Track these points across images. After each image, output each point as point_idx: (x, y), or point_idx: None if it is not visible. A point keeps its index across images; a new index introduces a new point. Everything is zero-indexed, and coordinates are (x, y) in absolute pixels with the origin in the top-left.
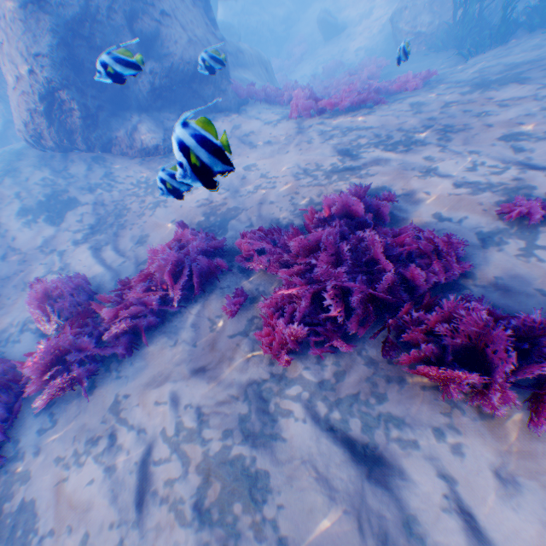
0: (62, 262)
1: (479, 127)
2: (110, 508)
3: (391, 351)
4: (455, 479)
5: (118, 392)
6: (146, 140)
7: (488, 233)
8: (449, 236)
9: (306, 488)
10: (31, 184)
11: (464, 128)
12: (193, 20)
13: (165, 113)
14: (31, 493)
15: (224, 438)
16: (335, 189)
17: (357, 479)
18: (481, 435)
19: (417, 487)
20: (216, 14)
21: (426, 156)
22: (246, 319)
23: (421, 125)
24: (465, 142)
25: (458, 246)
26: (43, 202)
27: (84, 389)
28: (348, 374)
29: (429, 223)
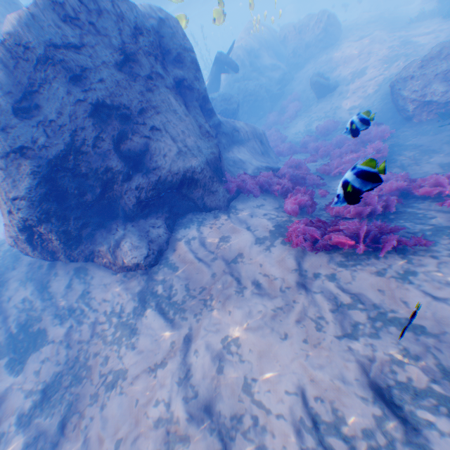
0: None
1: None
2: None
3: None
4: None
5: None
6: (125, 257)
7: None
8: None
9: None
10: (10, 305)
11: None
12: (184, 129)
13: (152, 219)
14: None
15: None
16: None
17: None
18: None
19: None
20: (219, 84)
21: None
22: None
23: None
24: None
25: None
26: (12, 334)
27: None
28: None
29: None
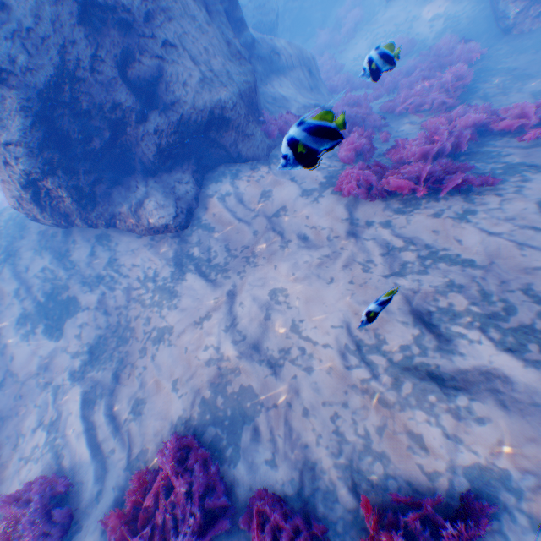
0: (55, 407)
1: None
2: None
3: None
4: None
5: None
6: (152, 219)
7: None
8: None
9: None
10: (31, 276)
11: None
12: (207, 46)
13: (177, 174)
14: None
15: None
16: (410, 429)
17: None
18: None
19: None
20: None
21: None
22: None
23: None
24: None
25: None
26: (41, 304)
27: None
28: None
29: None
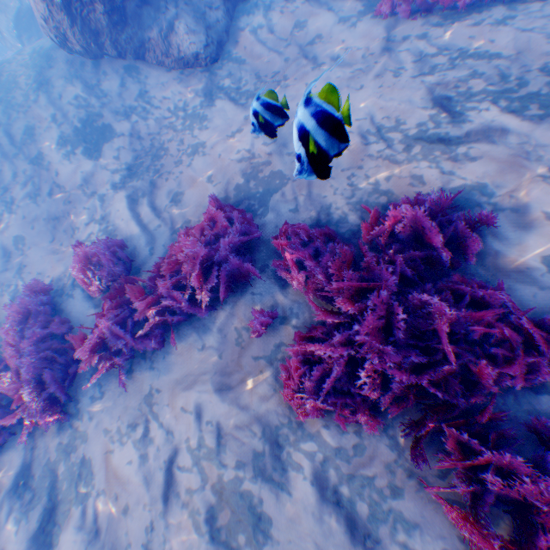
0: (103, 210)
1: None
2: (144, 491)
3: (421, 460)
4: None
5: (151, 383)
6: (183, 45)
7: None
8: None
9: (303, 549)
10: (65, 104)
11: None
12: None
13: None
14: (88, 452)
15: (238, 468)
16: (413, 174)
17: None
18: None
19: None
20: None
21: None
22: (274, 343)
23: None
24: None
25: None
26: (78, 130)
27: (121, 381)
28: (368, 450)
29: (532, 271)
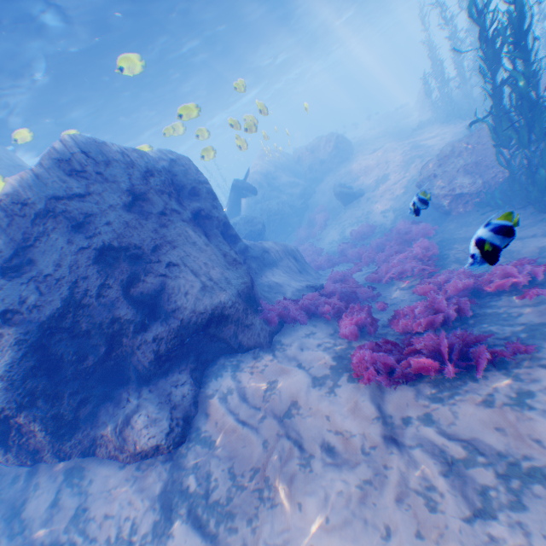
0: None
1: None
2: None
3: None
4: None
5: None
6: (139, 438)
7: None
8: None
9: None
10: None
11: None
12: (206, 260)
13: (174, 375)
14: None
15: None
16: None
17: None
18: None
19: None
20: (239, 207)
21: None
22: None
23: None
24: None
25: None
26: None
27: None
28: None
29: None
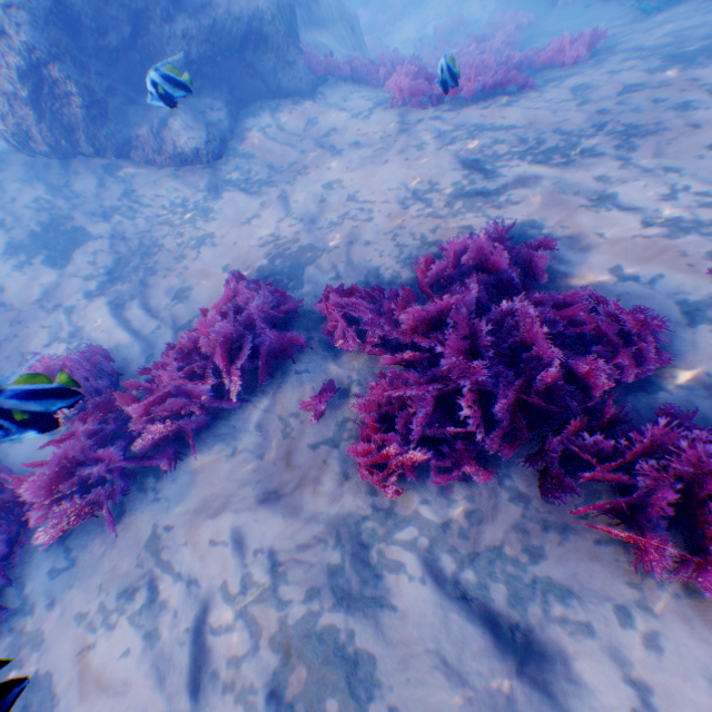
0: (71, 323)
1: (680, 128)
2: (154, 693)
3: (554, 490)
4: (650, 687)
5: (157, 522)
6: (180, 141)
7: (696, 302)
8: (641, 310)
9: (429, 684)
10: (20, 208)
11: (656, 129)
12: None
13: (207, 100)
14: (45, 663)
15: (309, 600)
16: (460, 224)
17: (502, 676)
18: (688, 621)
19: (592, 694)
20: None
21: (599, 174)
22: (335, 422)
23: (590, 124)
24: (658, 152)
25: (657, 328)
26: (38, 235)
27: (109, 521)
28: (486, 514)
29: (604, 283)
